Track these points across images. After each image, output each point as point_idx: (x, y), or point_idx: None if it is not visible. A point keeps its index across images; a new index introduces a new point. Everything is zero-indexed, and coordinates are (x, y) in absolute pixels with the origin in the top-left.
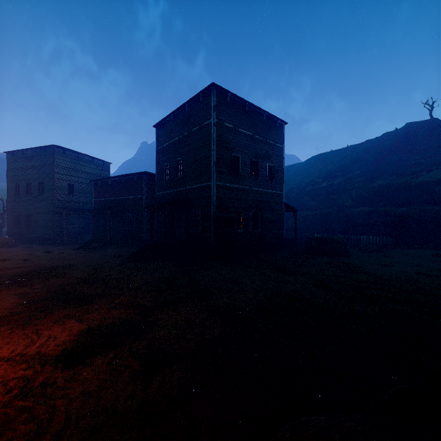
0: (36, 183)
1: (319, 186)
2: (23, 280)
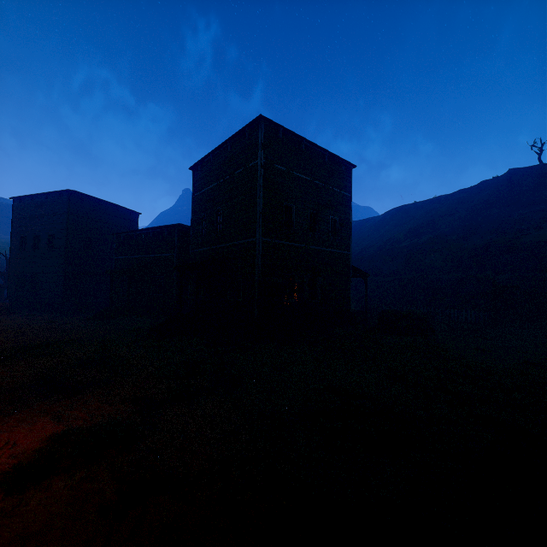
0: (45, 236)
1: (399, 245)
2: (4, 359)
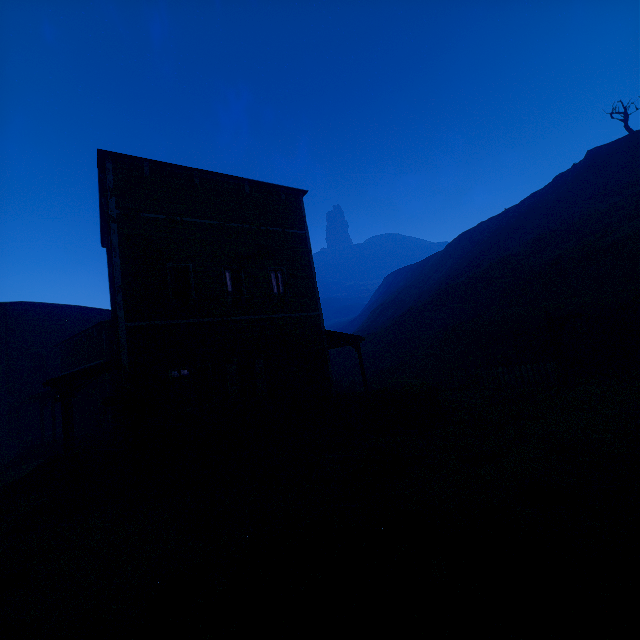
0: None
1: (454, 283)
2: None
